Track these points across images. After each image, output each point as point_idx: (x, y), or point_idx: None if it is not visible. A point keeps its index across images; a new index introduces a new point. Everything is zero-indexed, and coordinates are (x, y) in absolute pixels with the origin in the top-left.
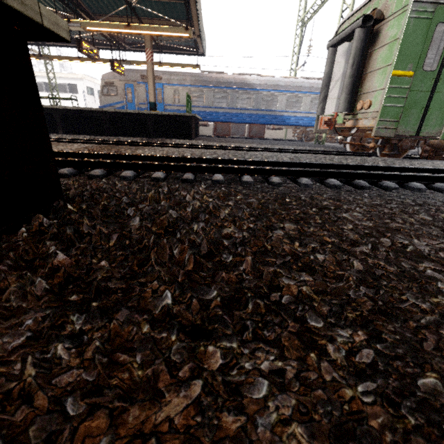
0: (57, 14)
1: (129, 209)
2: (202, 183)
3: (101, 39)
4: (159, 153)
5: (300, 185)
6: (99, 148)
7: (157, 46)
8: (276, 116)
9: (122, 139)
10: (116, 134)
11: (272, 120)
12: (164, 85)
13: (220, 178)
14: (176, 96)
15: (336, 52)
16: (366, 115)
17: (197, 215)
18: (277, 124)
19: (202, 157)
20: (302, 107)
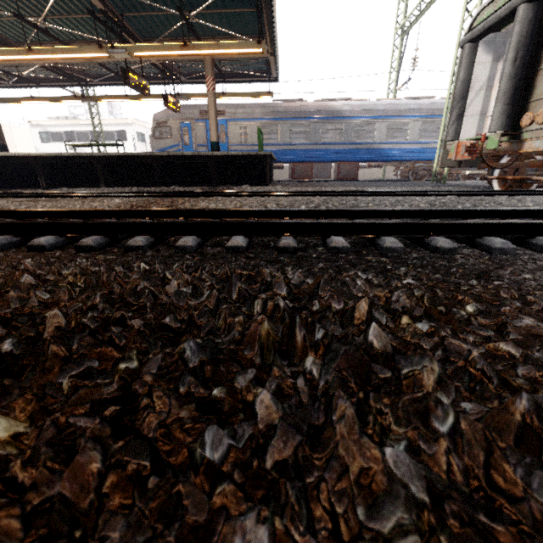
0: (101, 43)
1: (210, 430)
2: (313, 253)
3: (153, 72)
4: (231, 206)
5: (491, 251)
6: (146, 203)
7: (220, 74)
8: (373, 149)
9: (177, 190)
10: (170, 183)
11: (369, 155)
12: (228, 121)
13: (343, 244)
14: (242, 134)
15: (476, 49)
16: (541, 133)
17: (500, 465)
18: (374, 160)
19: (295, 208)
20: (408, 136)
